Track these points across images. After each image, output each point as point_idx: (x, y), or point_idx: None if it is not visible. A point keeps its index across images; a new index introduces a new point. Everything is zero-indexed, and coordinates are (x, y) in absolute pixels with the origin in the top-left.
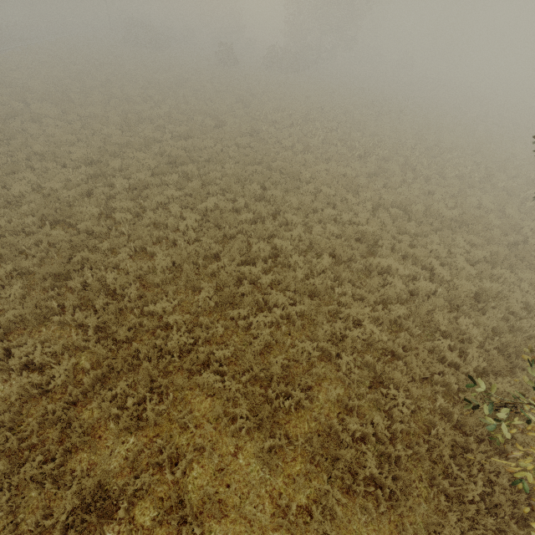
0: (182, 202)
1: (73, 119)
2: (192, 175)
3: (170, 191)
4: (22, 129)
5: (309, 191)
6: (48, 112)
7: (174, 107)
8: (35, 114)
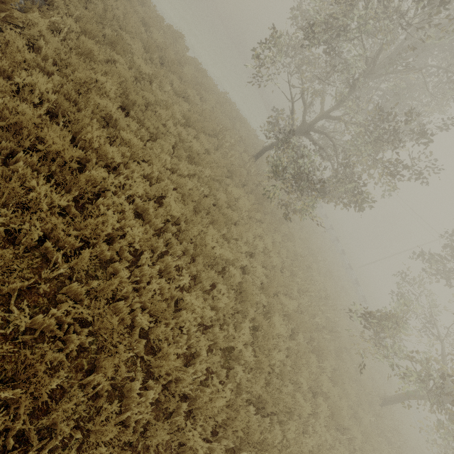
0: None
1: None
2: None
3: None
4: None
5: None
6: None
7: None
8: None
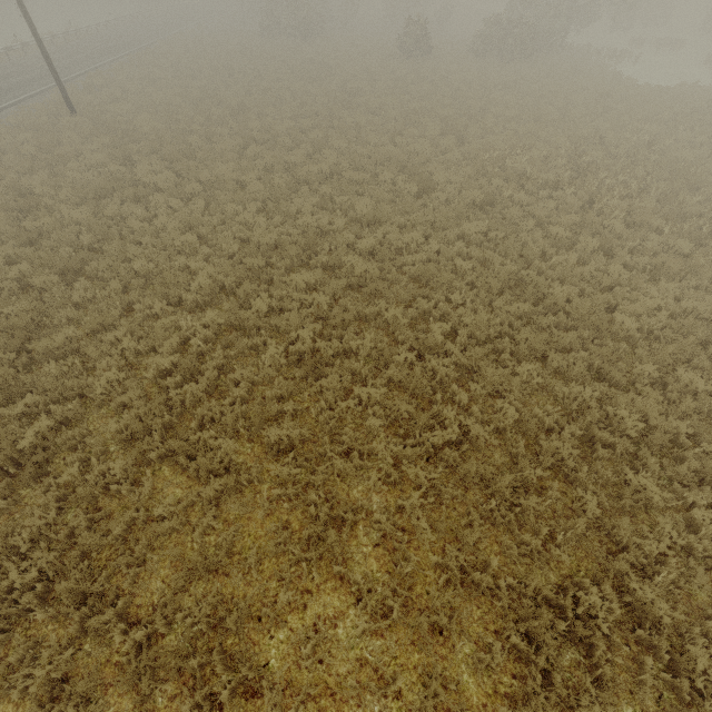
0: (386, 406)
1: (194, 190)
2: (395, 323)
3: (367, 389)
4: (122, 214)
5: (644, 372)
6: (158, 180)
7: (342, 151)
8: (140, 186)
